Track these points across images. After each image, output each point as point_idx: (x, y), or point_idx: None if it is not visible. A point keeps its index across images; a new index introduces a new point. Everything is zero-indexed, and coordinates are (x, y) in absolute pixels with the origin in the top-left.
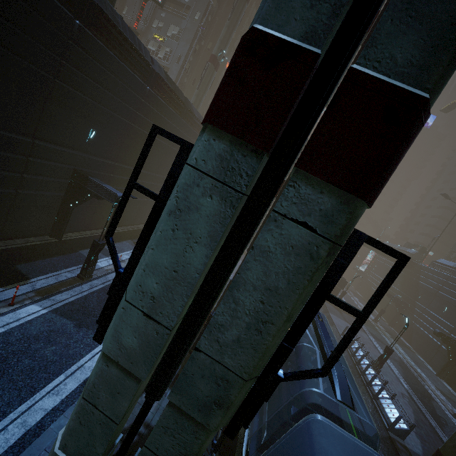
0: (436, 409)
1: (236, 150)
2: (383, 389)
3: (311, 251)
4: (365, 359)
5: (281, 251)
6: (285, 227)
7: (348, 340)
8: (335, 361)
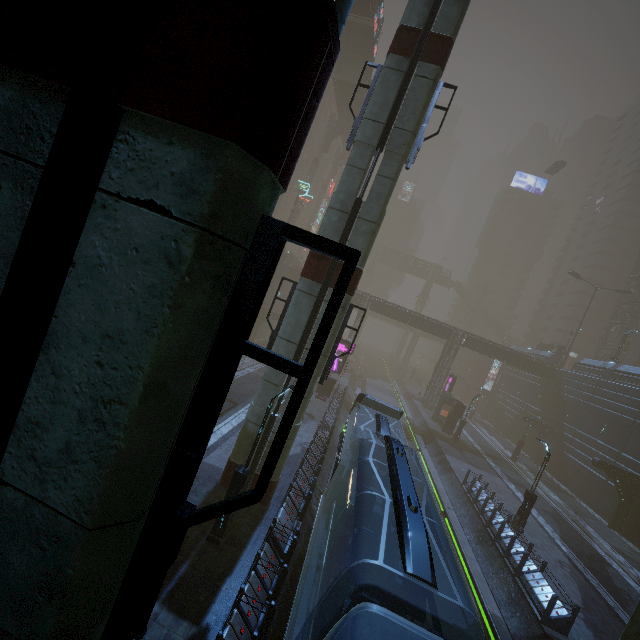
0: (613, 578)
1: (31, 96)
2: (527, 557)
3: (168, 250)
4: (499, 515)
5: (119, 260)
6: (121, 216)
7: (286, 423)
8: (271, 468)
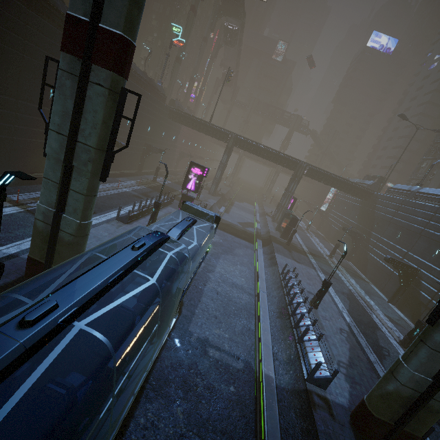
0: (380, 339)
1: None
2: (308, 330)
3: None
4: (300, 297)
5: None
6: None
7: None
8: None
